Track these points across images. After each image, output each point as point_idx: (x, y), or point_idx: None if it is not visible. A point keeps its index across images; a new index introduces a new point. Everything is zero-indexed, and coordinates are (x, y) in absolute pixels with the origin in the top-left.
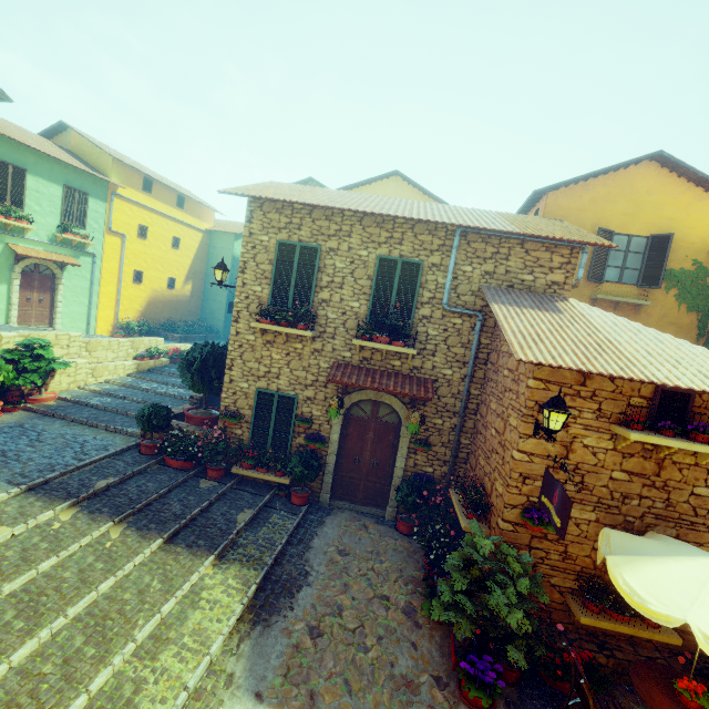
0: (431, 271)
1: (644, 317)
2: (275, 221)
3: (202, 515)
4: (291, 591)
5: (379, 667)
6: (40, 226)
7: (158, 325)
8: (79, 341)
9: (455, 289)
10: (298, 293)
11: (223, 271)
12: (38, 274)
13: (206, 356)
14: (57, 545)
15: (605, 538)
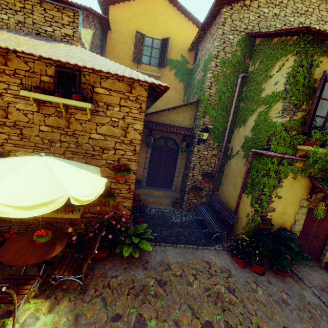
0: None
1: None
2: None
3: None
4: None
5: None
6: None
7: None
8: None
9: None
10: None
11: None
12: None
13: None
14: None
15: None
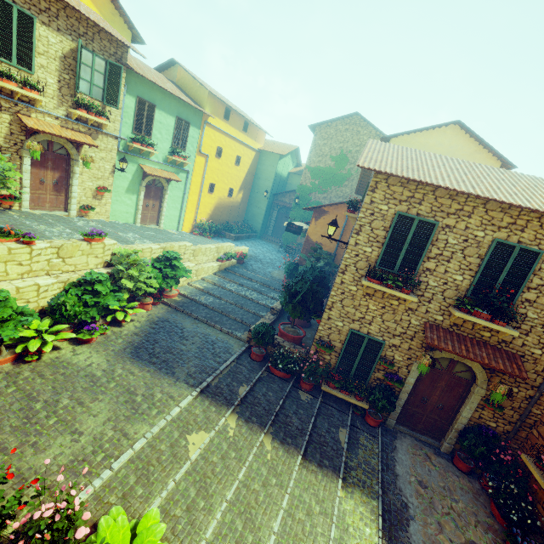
0: None
1: None
2: (397, 193)
3: (313, 430)
4: (403, 524)
5: None
6: (159, 150)
7: (220, 225)
8: (190, 249)
9: None
10: (406, 259)
11: (336, 228)
12: (154, 186)
13: (305, 291)
14: (240, 455)
15: None
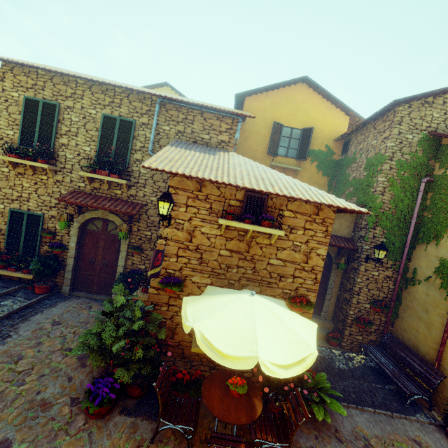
0: (142, 128)
1: (299, 178)
2: (23, 82)
3: None
4: None
5: (24, 395)
6: None
7: None
8: None
9: (158, 142)
10: (42, 137)
11: None
12: None
13: None
14: None
15: (204, 292)
